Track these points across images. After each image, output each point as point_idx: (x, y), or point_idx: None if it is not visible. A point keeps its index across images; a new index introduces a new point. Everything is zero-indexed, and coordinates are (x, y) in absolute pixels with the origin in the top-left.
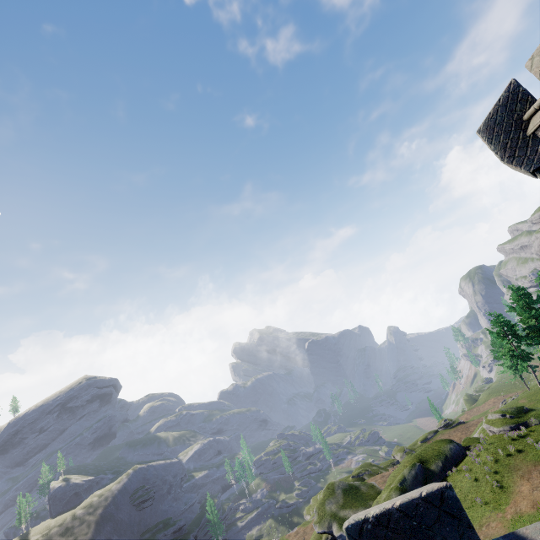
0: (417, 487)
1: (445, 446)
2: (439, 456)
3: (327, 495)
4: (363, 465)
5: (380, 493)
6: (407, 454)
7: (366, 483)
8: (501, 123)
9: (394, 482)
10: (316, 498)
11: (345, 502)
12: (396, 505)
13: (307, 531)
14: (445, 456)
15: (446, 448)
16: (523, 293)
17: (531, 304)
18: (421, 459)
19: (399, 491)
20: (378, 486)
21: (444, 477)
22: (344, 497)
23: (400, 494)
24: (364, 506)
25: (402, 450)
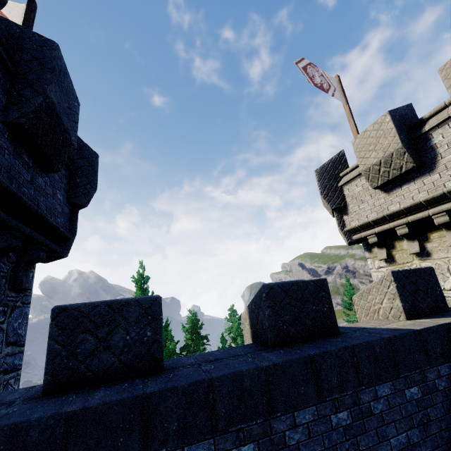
0: None
1: None
2: None
3: None
4: None
5: None
6: None
7: None
8: None
9: None
10: None
11: None
12: None
13: None
14: None
15: None
16: (195, 318)
17: (195, 329)
18: None
19: None
20: None
21: None
22: None
23: None
24: None
25: None
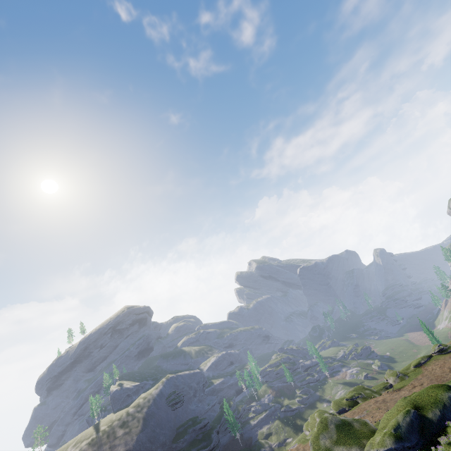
0: (413, 435)
1: (442, 394)
2: (436, 403)
3: (321, 429)
4: (356, 388)
5: (373, 431)
6: (400, 378)
7: (359, 419)
8: None
9: (387, 426)
10: (313, 416)
11: (338, 438)
12: None
13: (306, 449)
14: (443, 404)
15: (444, 396)
16: None
17: None
18: (416, 405)
19: (393, 437)
20: (371, 424)
21: (443, 426)
22: (337, 433)
23: (394, 441)
24: (358, 445)
25: (394, 374)
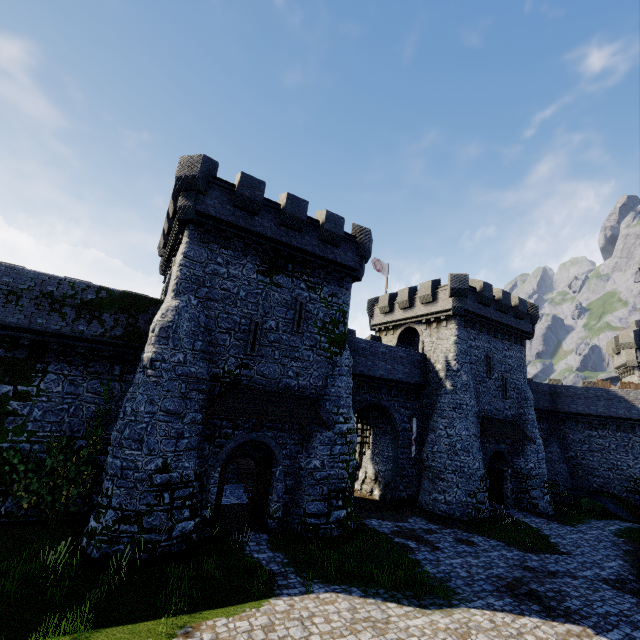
0: None
1: None
2: None
3: None
4: None
5: None
6: None
7: None
8: None
9: None
10: None
11: None
12: (11, 264)
13: None
14: None
15: None
16: None
17: None
18: None
19: None
20: None
21: None
22: None
23: None
24: None
25: None
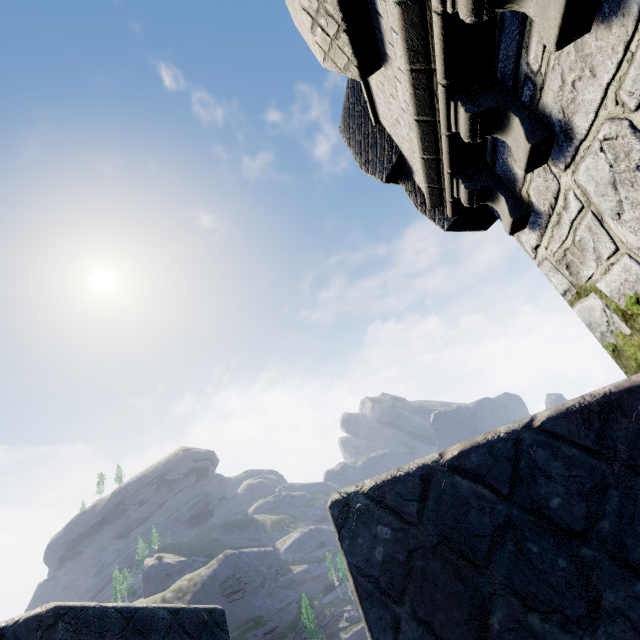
0: None
1: None
2: None
3: None
4: None
5: None
6: None
7: None
8: (353, 113)
9: None
10: None
11: None
12: None
13: None
14: None
15: None
16: None
17: None
18: None
19: None
20: None
21: None
22: None
23: None
24: None
25: None
